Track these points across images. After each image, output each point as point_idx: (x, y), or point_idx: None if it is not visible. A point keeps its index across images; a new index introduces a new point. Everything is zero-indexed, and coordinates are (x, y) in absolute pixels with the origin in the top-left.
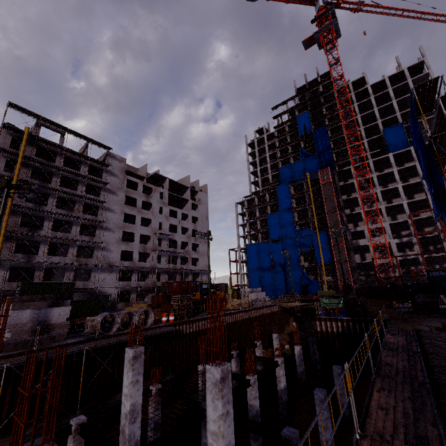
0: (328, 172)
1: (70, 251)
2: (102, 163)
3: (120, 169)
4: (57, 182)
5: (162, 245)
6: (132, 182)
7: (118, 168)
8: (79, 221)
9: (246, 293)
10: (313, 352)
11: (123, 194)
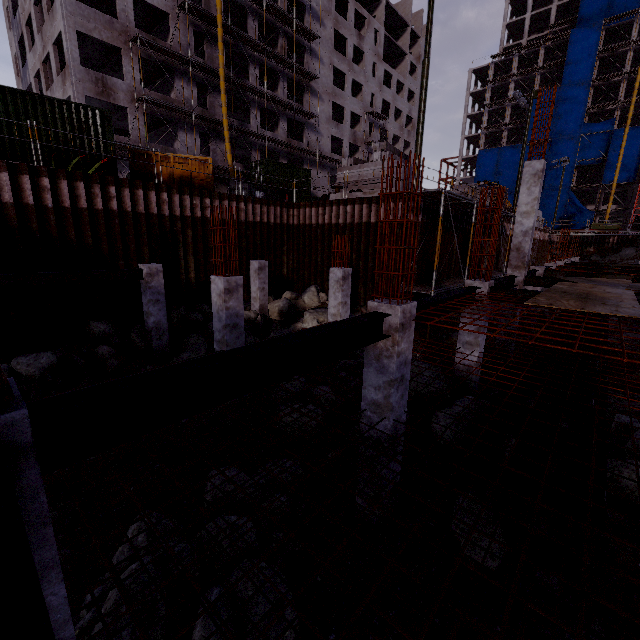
0: None
1: (281, 125)
2: None
3: None
4: None
5: (372, 136)
6: (335, 0)
7: None
8: (285, 74)
9: None
10: None
11: (331, 25)
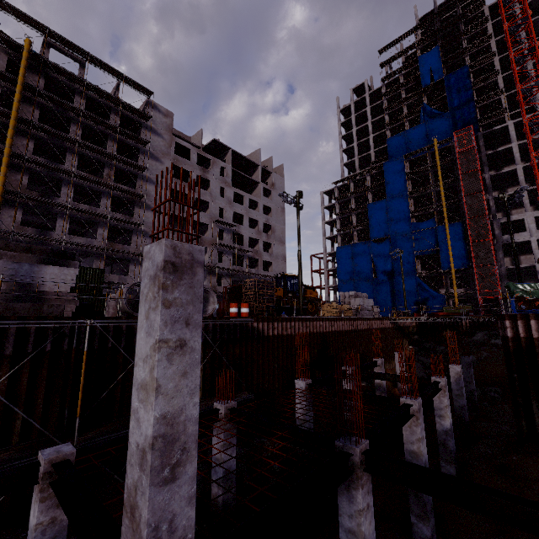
0: (470, 133)
1: (100, 232)
2: (139, 113)
3: (166, 127)
4: (77, 133)
5: (223, 239)
6: (182, 149)
7: (163, 126)
8: (110, 193)
9: (346, 298)
10: (470, 379)
11: (170, 162)
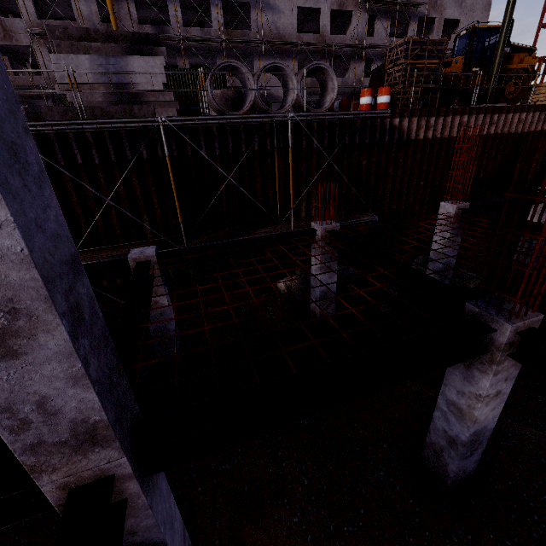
0: None
1: (213, 15)
2: None
3: None
4: None
5: None
6: None
7: None
8: None
9: None
10: None
11: None
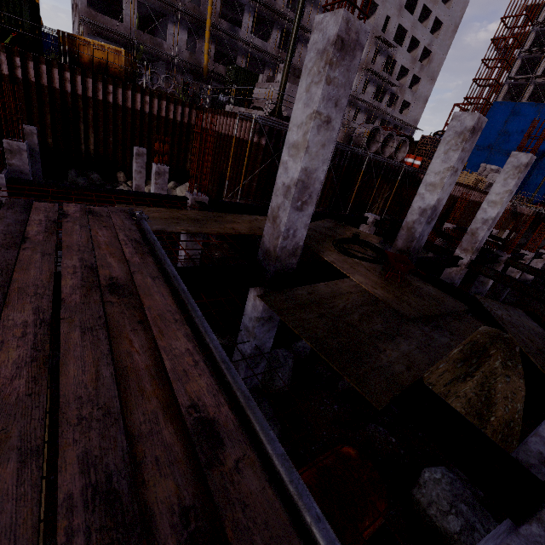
0: None
1: (273, 35)
2: None
3: None
4: None
5: (375, 64)
6: None
7: None
8: None
9: (486, 170)
10: None
11: None
